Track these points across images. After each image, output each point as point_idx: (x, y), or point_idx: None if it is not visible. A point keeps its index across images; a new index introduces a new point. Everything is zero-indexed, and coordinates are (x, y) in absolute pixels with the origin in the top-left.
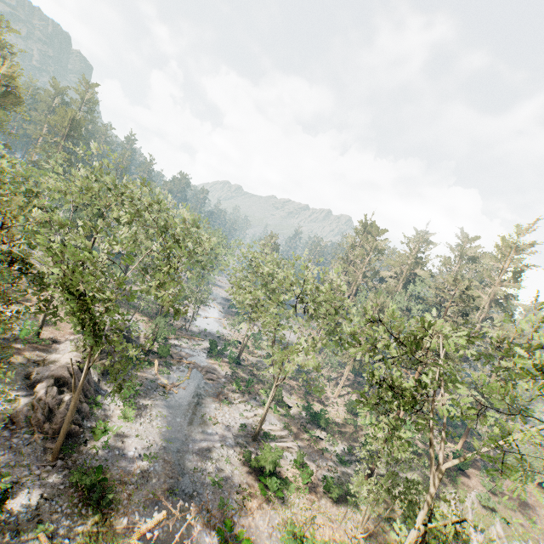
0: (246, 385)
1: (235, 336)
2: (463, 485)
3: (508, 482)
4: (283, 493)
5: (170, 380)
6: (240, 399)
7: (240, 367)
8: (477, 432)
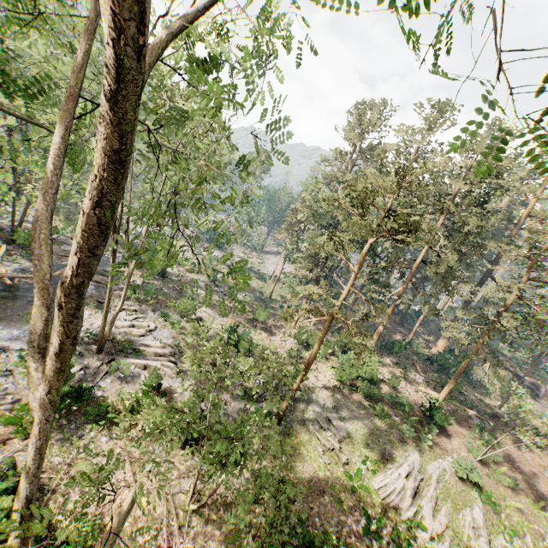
0: (145, 293)
1: (188, 256)
2: (436, 447)
3: (513, 450)
4: (80, 426)
5: (18, 271)
6: (129, 307)
7: (163, 280)
8: (483, 386)
